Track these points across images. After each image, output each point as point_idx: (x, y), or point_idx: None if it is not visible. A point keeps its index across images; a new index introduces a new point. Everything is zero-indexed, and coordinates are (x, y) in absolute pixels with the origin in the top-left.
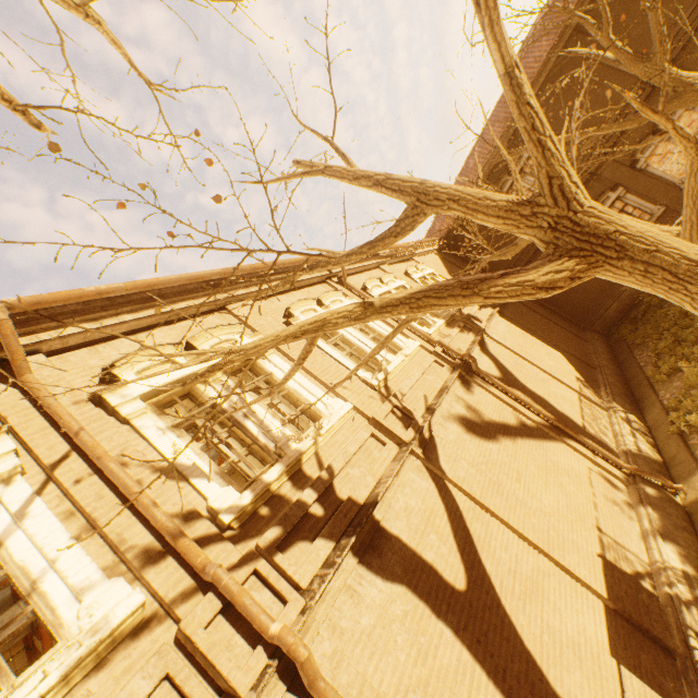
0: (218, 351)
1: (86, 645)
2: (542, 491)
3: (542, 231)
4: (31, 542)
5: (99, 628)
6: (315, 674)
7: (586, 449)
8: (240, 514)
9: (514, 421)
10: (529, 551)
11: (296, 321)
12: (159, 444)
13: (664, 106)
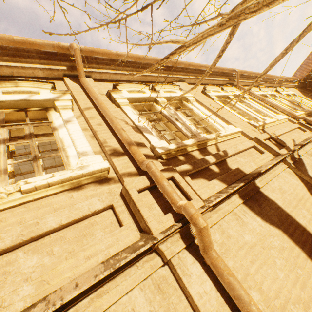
0: (168, 41)
1: (75, 172)
2: None
3: None
4: (67, 132)
5: (83, 169)
6: (210, 243)
7: None
8: (167, 153)
9: None
10: None
11: (208, 92)
12: (131, 117)
13: None
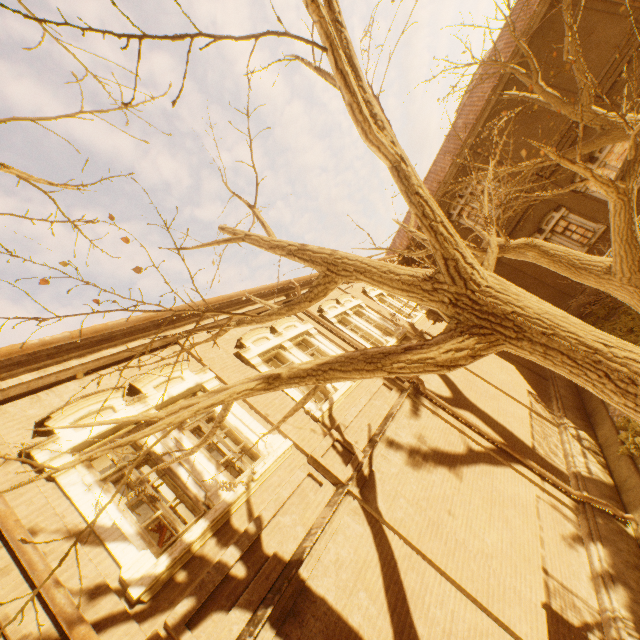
0: (131, 420)
1: None
2: (485, 528)
3: (444, 305)
4: None
5: None
6: None
7: (534, 475)
8: (153, 583)
9: (460, 446)
10: (467, 605)
11: (246, 351)
12: (82, 503)
13: (594, 142)
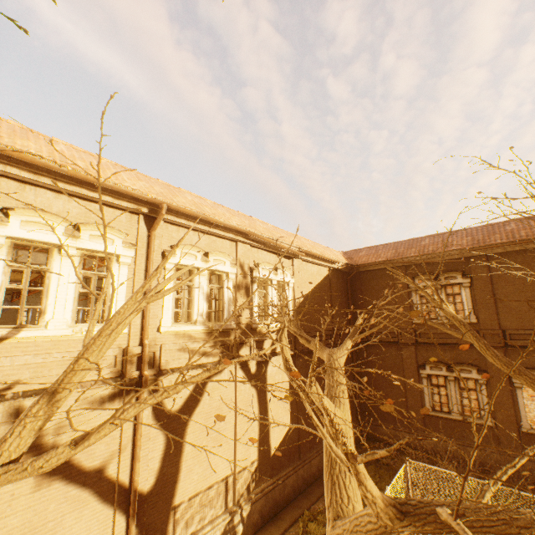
0: None
1: None
2: None
3: None
4: None
5: None
6: None
7: (124, 534)
8: None
9: (95, 461)
10: None
11: None
12: None
13: None
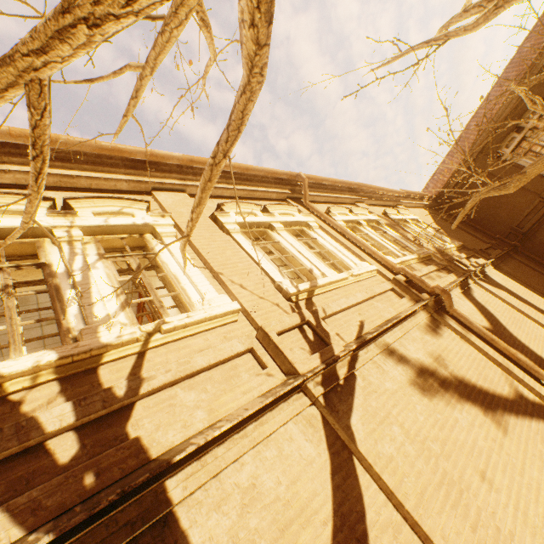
0: None
1: None
2: None
3: None
4: None
5: None
6: None
7: None
8: None
9: (503, 387)
10: None
11: (223, 216)
12: None
13: None
